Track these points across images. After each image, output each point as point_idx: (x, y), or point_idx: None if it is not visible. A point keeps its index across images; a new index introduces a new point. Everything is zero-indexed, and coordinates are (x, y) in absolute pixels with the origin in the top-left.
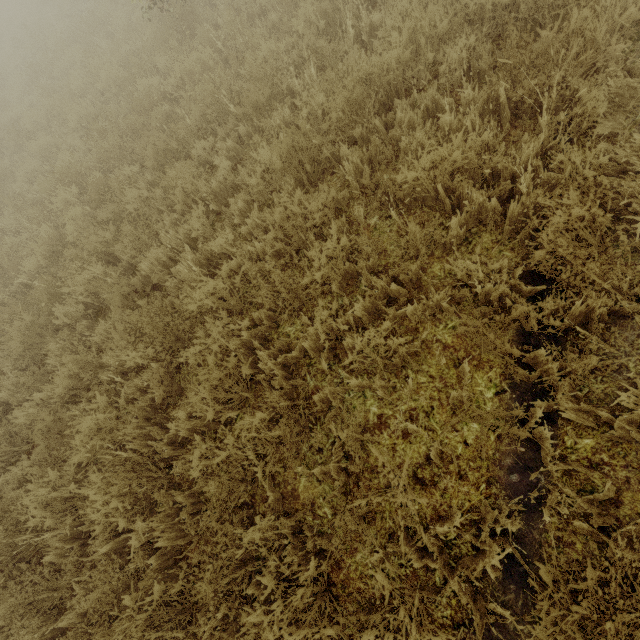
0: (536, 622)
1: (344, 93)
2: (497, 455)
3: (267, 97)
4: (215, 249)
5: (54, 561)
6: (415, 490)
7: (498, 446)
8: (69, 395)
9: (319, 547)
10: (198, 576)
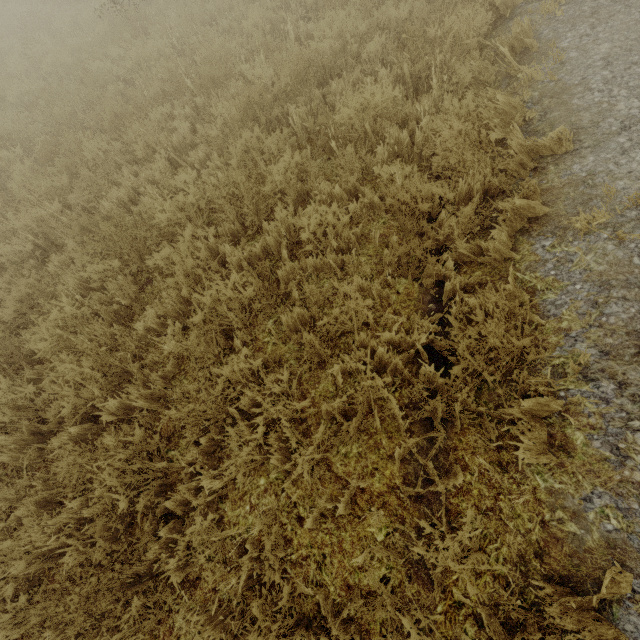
0: (454, 390)
1: (290, 65)
2: (420, 296)
3: (223, 74)
4: (179, 184)
5: (6, 462)
6: (363, 331)
7: (421, 290)
8: (17, 324)
9: (288, 386)
10: (172, 443)
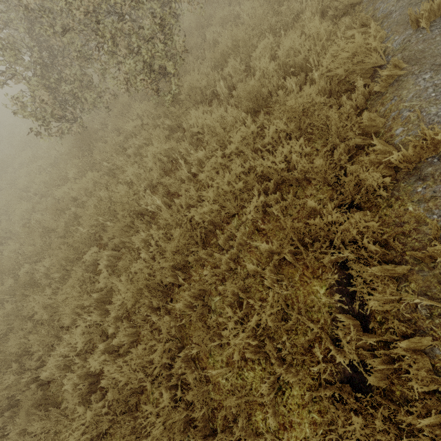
0: None
1: (172, 245)
2: None
3: (129, 221)
4: (92, 368)
5: None
6: None
7: None
8: None
9: None
10: None
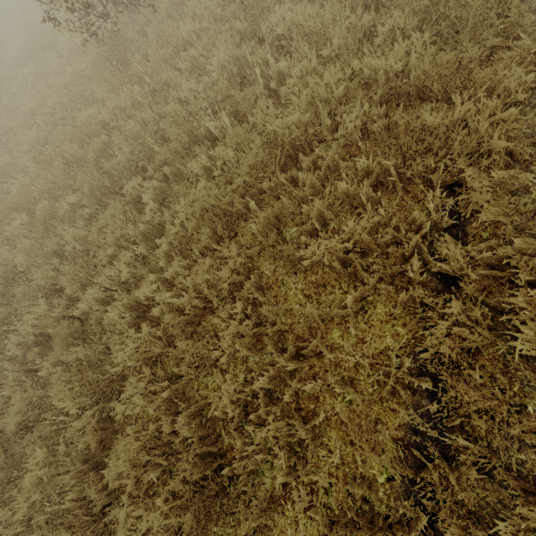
0: None
1: (249, 157)
2: None
3: (186, 143)
4: (141, 297)
5: None
6: None
7: None
8: (22, 425)
9: None
10: None
